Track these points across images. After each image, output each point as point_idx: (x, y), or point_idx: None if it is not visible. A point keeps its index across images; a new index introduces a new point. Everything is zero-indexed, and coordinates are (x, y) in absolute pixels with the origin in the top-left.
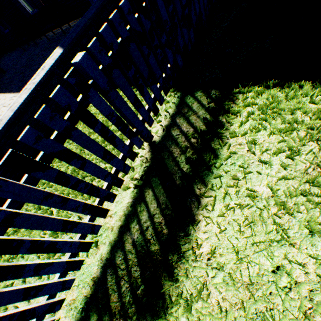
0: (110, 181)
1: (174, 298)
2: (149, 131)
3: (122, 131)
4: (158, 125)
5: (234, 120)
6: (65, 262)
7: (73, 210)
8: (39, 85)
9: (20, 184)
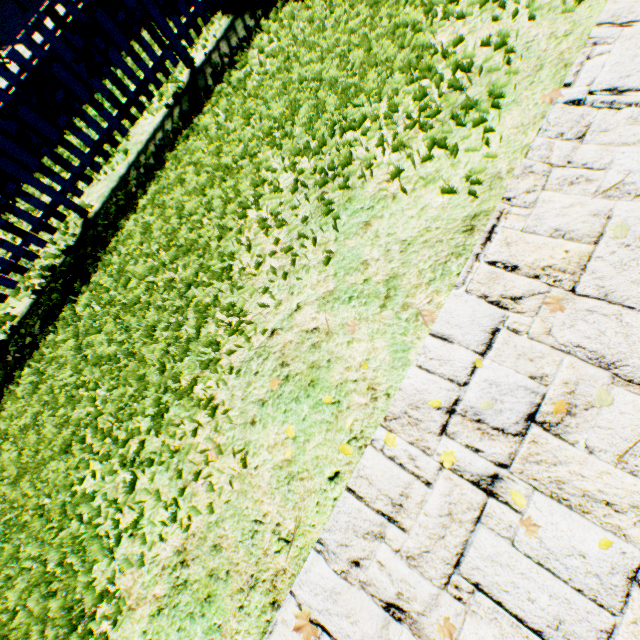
0: (137, 85)
1: (171, 159)
2: (188, 53)
3: (150, 35)
4: (204, 52)
5: (260, 35)
6: (93, 141)
7: (99, 91)
8: (78, 4)
9: (56, 36)
